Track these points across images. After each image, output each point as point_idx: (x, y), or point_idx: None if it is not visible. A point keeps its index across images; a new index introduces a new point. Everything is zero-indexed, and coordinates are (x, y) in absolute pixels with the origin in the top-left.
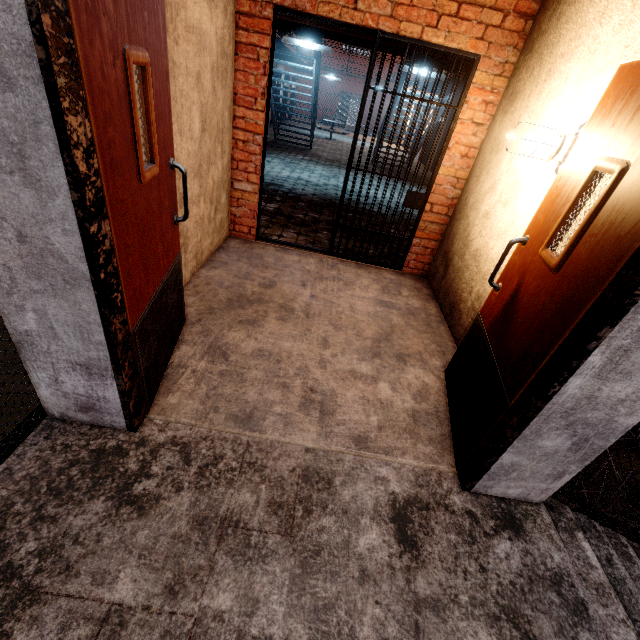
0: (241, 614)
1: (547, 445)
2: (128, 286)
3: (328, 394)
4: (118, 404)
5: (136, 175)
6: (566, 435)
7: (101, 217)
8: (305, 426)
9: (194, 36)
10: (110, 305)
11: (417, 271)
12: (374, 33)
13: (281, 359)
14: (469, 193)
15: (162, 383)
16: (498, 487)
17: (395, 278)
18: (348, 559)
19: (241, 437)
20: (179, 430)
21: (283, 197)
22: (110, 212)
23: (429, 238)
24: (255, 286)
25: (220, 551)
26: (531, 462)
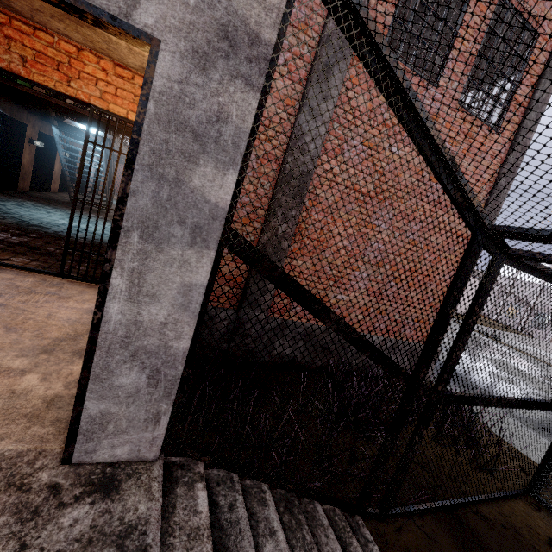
0: None
1: (126, 383)
2: None
3: None
4: None
5: None
6: (137, 368)
7: None
8: None
9: None
10: None
11: None
12: (89, 106)
13: None
14: None
15: None
16: (102, 449)
17: None
18: None
19: None
20: None
21: (41, 235)
22: None
23: None
24: None
25: None
26: (121, 407)
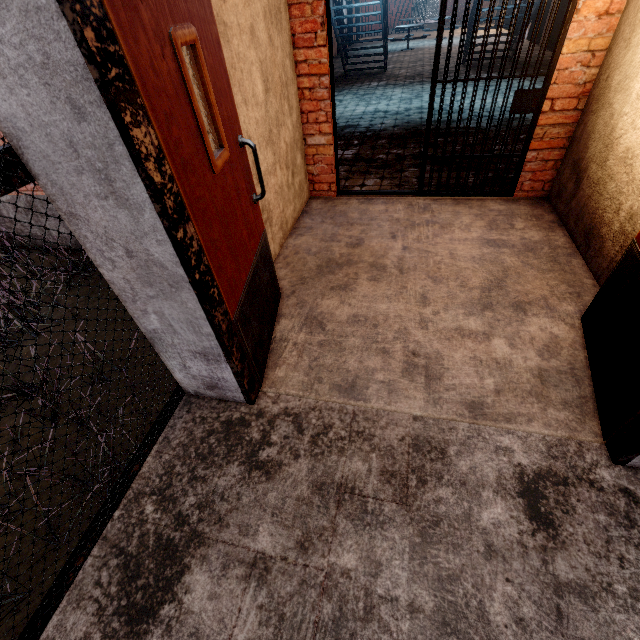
0: (366, 574)
1: None
2: (222, 279)
3: (432, 357)
4: (235, 383)
5: (208, 167)
6: None
7: (184, 221)
8: (410, 393)
9: None
10: (209, 301)
11: (534, 193)
12: None
13: (377, 323)
14: (612, 69)
15: (269, 358)
16: None
17: (504, 208)
18: (470, 532)
19: (346, 407)
20: (289, 402)
21: (360, 139)
22: (191, 214)
23: (550, 147)
24: (342, 247)
25: (340, 515)
26: None
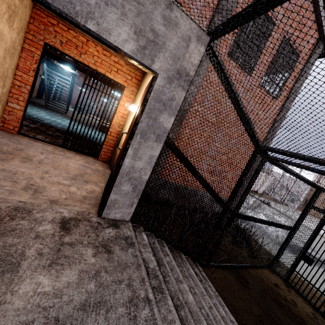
0: None
1: (125, 189)
2: None
3: (41, 187)
4: None
5: None
6: (130, 184)
7: None
8: (23, 194)
9: None
10: None
11: (105, 159)
12: (88, 67)
13: (17, 173)
14: (123, 129)
15: None
16: (112, 213)
17: (94, 160)
18: (30, 232)
19: None
20: None
21: (42, 124)
22: None
23: (110, 146)
24: (10, 148)
25: None
26: (121, 198)
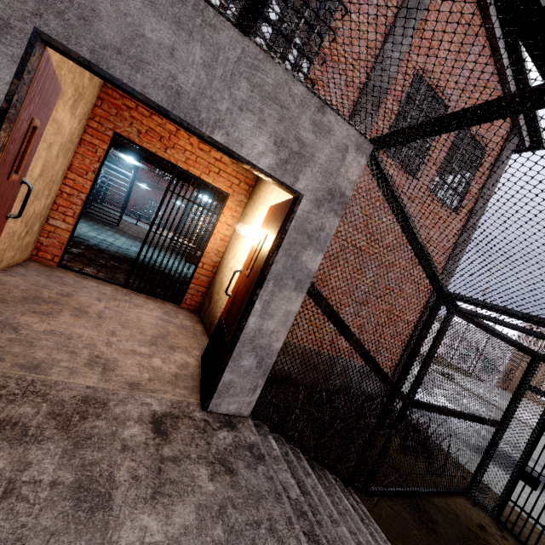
0: (13, 471)
1: (246, 364)
2: None
3: (111, 360)
4: None
5: (8, 173)
6: (254, 356)
7: None
8: (88, 375)
9: (56, 125)
10: None
11: (192, 307)
12: (175, 166)
13: (72, 337)
14: (224, 259)
15: None
16: (224, 404)
17: (175, 308)
18: (114, 441)
19: (26, 377)
20: None
21: (88, 247)
22: None
23: (201, 285)
24: (53, 293)
25: None
26: (240, 379)
